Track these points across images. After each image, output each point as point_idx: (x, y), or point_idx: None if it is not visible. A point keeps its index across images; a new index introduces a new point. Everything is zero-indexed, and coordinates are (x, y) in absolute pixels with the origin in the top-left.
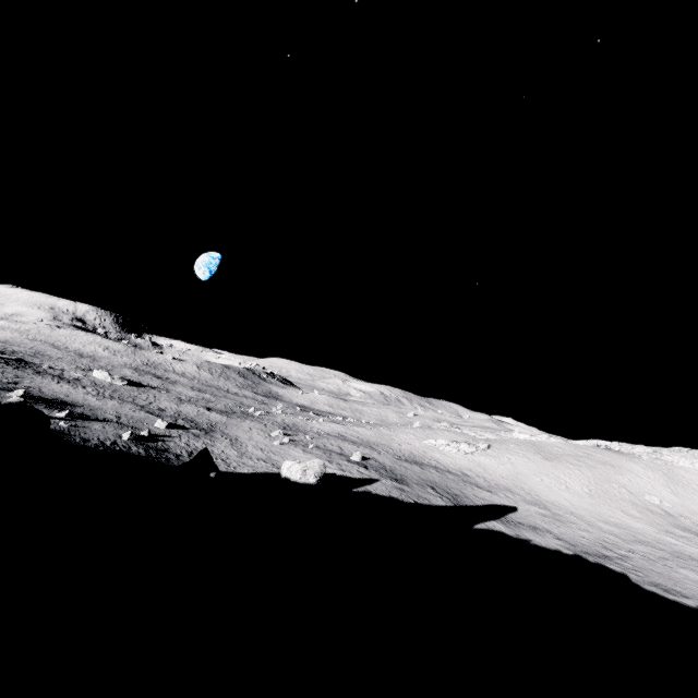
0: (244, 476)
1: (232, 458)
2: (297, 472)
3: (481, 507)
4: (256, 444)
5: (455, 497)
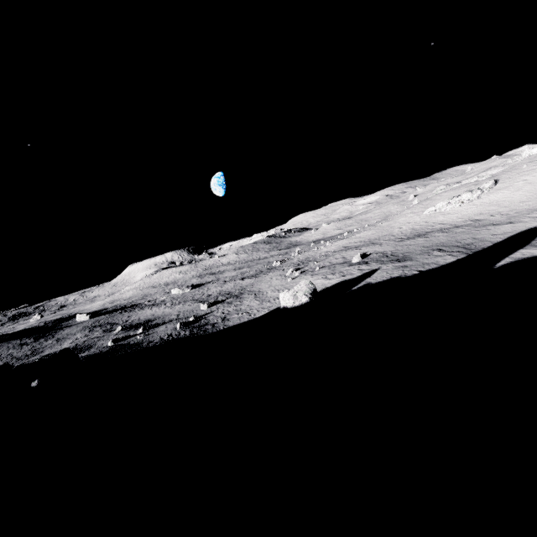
0: (260, 318)
1: (254, 308)
2: (289, 300)
3: (502, 243)
4: (274, 288)
5: (467, 247)
